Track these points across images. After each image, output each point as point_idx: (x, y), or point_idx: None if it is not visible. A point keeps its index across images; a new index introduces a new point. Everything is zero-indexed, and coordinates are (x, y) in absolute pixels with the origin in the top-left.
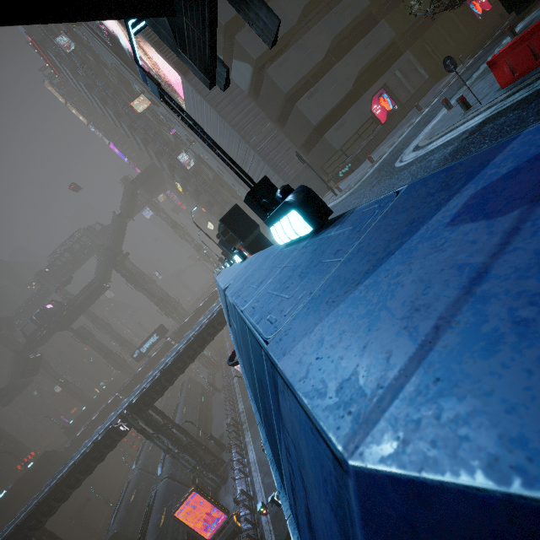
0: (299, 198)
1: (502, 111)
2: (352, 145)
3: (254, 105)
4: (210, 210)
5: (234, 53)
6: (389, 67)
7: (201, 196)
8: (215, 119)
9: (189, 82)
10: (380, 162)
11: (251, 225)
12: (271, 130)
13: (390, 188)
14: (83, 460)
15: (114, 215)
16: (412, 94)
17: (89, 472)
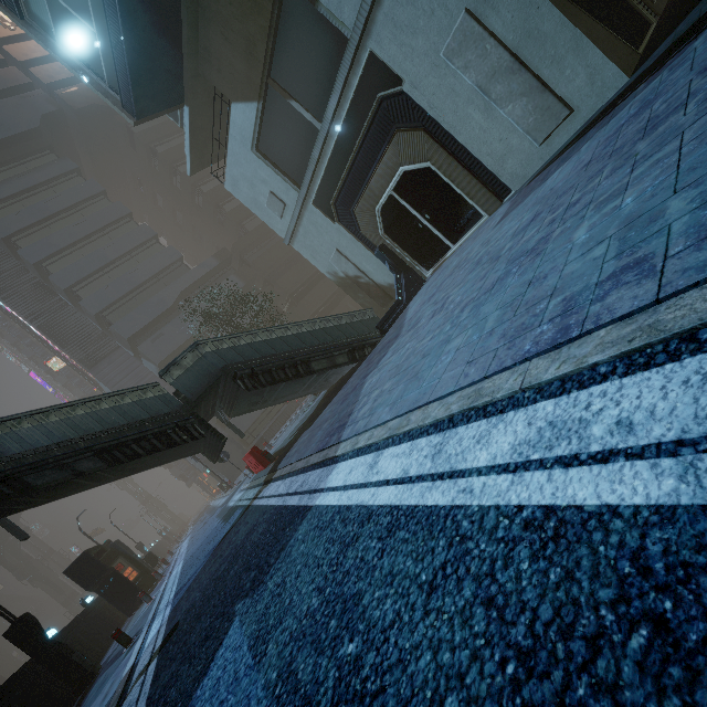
0: None
1: (230, 510)
2: (259, 425)
3: (168, 387)
4: None
5: (141, 354)
6: None
7: None
8: None
9: (96, 375)
10: None
11: (99, 570)
12: None
13: (201, 538)
14: None
15: None
16: None
17: None
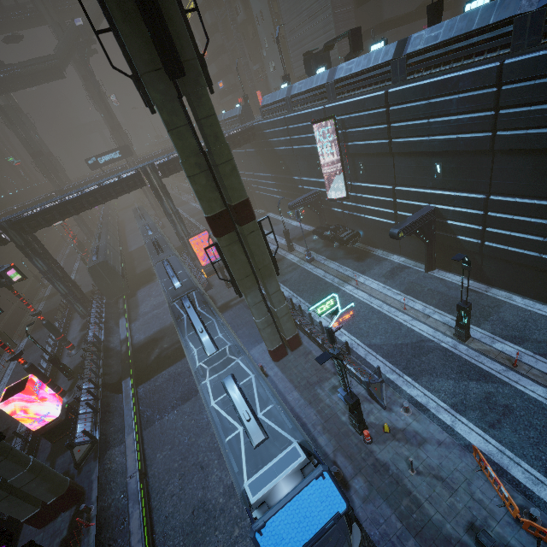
0: None
1: None
2: None
3: None
4: (214, 57)
5: None
6: None
7: (217, 34)
8: None
9: None
10: None
11: (361, 46)
12: (348, 3)
13: None
14: (107, 187)
15: None
16: None
17: (106, 200)
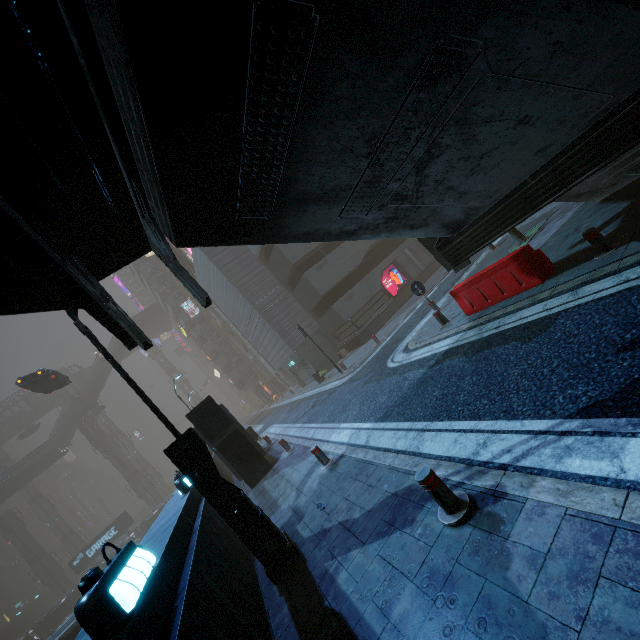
0: (82, 612)
1: (459, 348)
2: (362, 316)
3: (264, 267)
4: (216, 359)
5: None
6: (400, 243)
7: (206, 343)
8: (221, 278)
9: None
10: (382, 346)
11: (225, 422)
12: (280, 293)
13: (372, 398)
14: None
15: (96, 359)
16: (422, 271)
17: None
